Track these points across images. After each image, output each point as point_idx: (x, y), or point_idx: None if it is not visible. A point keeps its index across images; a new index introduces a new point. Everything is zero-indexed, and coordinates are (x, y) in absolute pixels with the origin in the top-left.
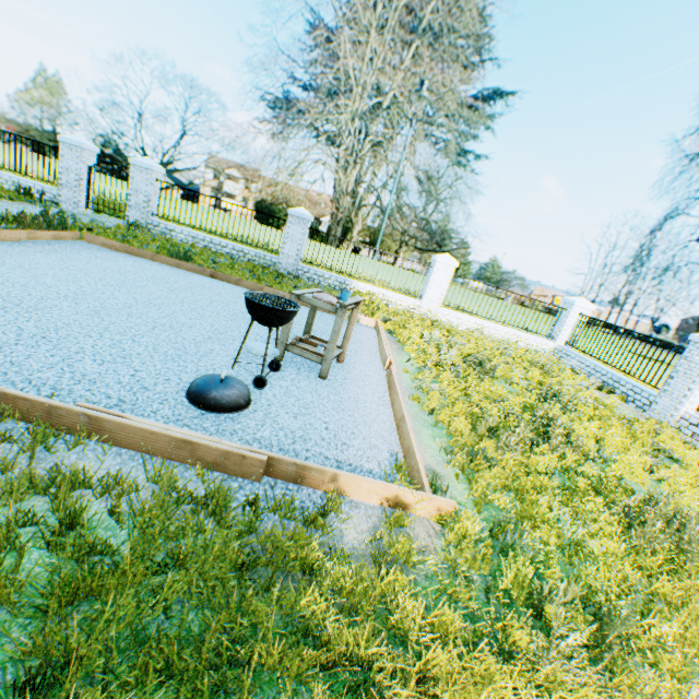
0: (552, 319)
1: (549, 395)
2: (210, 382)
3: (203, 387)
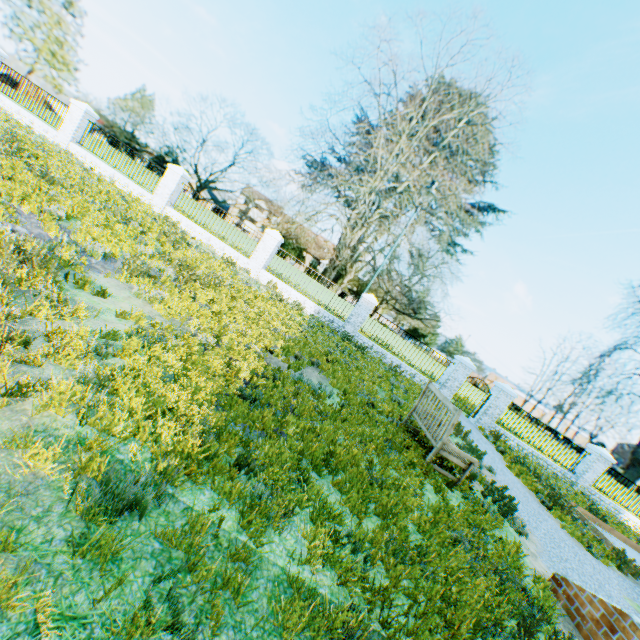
0: None
1: None
2: None
3: None
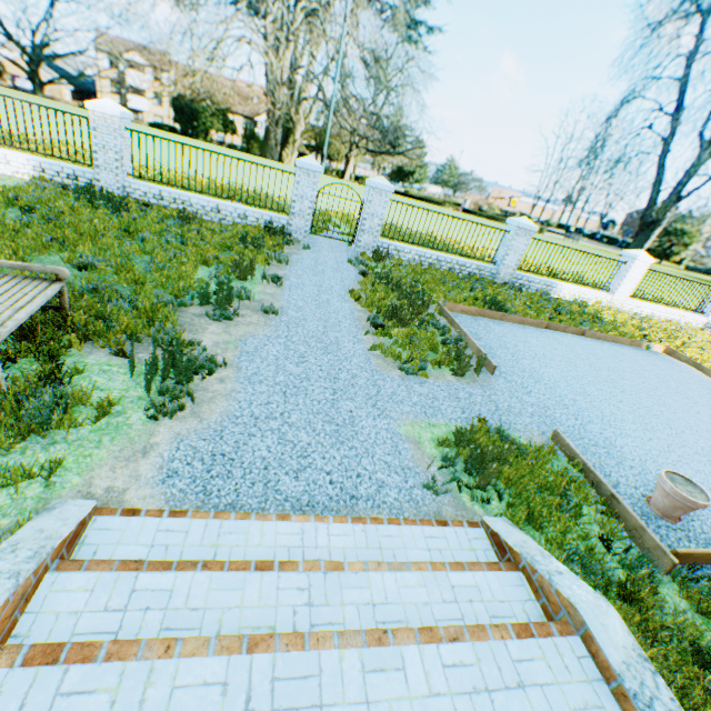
0: (707, 298)
1: None
2: None
3: None
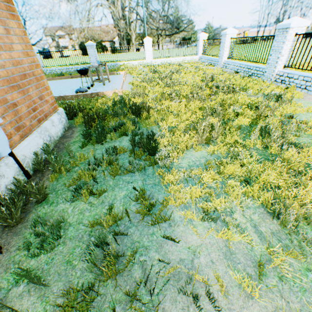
0: (194, 47)
1: (174, 71)
2: (78, 89)
3: (77, 90)
